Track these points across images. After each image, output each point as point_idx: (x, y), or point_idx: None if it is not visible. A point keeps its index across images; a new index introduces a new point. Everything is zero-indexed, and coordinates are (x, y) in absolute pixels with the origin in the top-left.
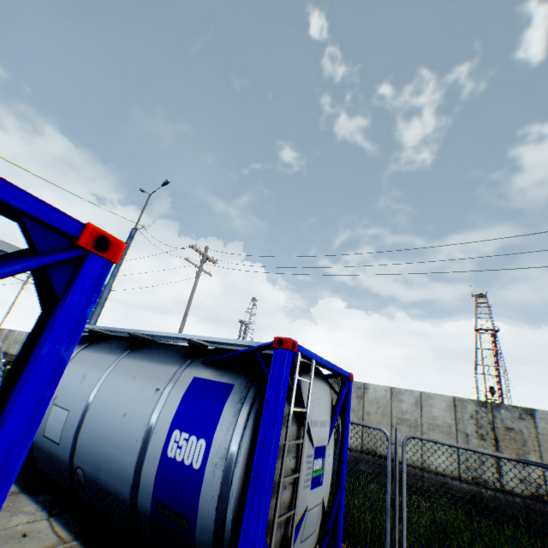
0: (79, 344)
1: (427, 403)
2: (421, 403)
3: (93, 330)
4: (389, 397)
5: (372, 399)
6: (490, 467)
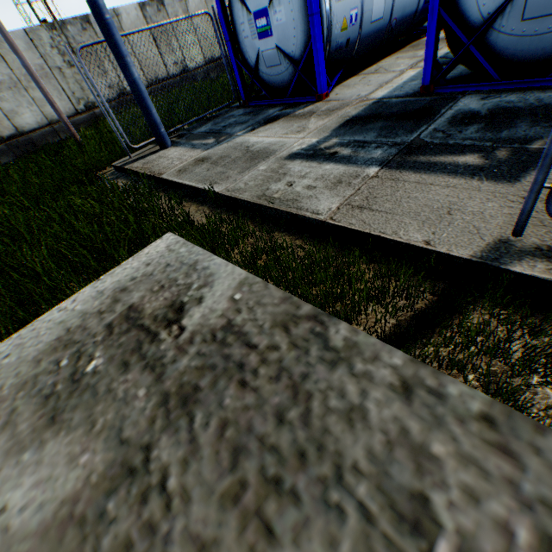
0: None
1: None
2: None
3: None
4: (204, 2)
5: (195, 10)
6: None
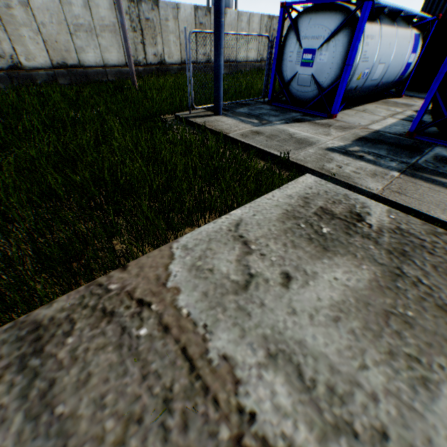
0: (375, 22)
1: (252, 22)
2: (250, 22)
3: (383, 8)
4: (237, 20)
5: (229, 23)
6: (266, 52)
